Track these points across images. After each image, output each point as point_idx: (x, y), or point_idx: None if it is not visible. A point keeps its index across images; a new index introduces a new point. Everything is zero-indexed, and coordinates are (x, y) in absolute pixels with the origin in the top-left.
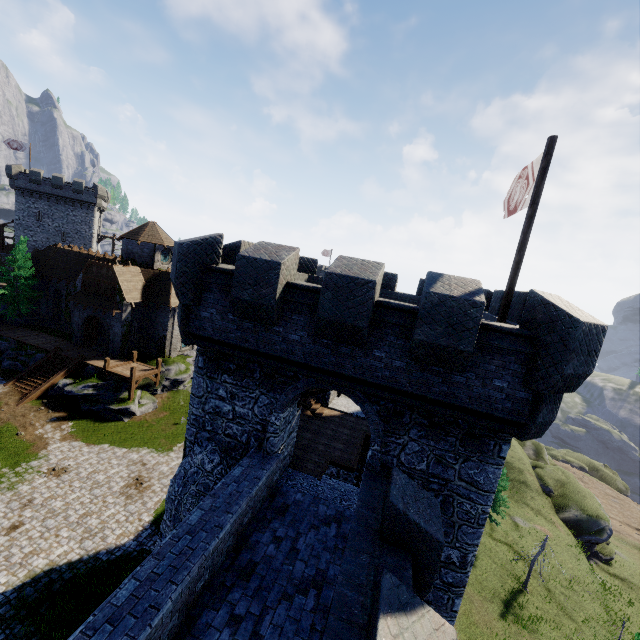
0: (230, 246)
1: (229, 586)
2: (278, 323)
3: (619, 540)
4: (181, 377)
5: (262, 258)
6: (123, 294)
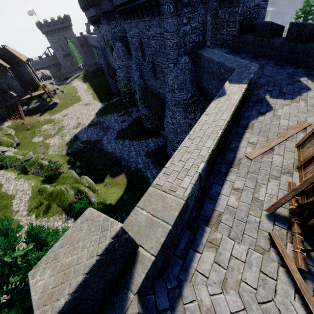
0: None
1: None
2: None
3: None
4: (54, 88)
5: None
6: (3, 64)
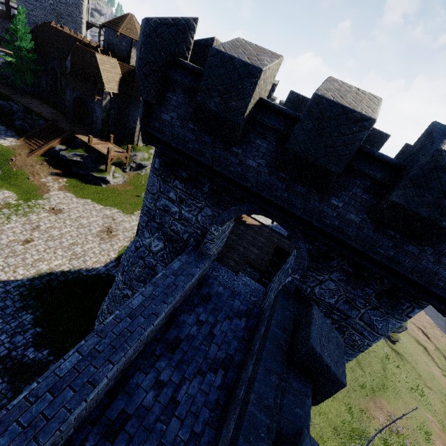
0: (201, 42)
1: (158, 355)
2: (238, 144)
3: (405, 331)
4: (144, 163)
5: (240, 58)
6: (103, 83)
